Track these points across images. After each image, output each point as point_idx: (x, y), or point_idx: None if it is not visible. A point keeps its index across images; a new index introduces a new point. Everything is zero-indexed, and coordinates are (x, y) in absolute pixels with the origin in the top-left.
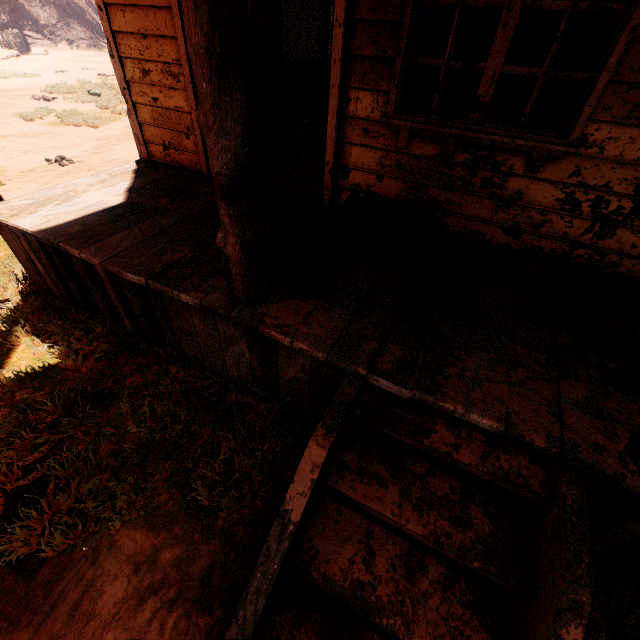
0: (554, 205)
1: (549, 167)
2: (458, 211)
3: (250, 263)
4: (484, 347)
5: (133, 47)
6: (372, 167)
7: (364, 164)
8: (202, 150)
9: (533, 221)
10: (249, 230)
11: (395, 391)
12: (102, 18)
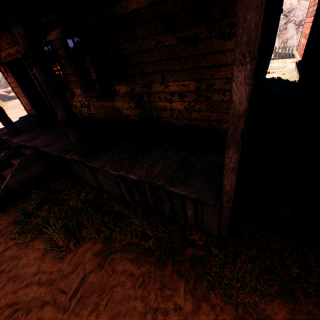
0: (80, 106)
1: (74, 98)
2: None
3: (8, 128)
4: (46, 136)
5: (16, 90)
6: None
7: None
8: (33, 109)
9: (81, 110)
10: (3, 121)
11: (22, 144)
12: (10, 85)
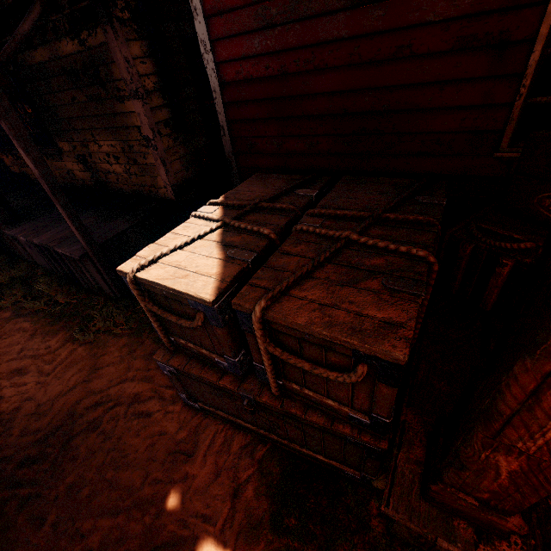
0: None
1: None
2: (29, 174)
3: None
4: None
5: None
6: (10, 165)
7: (9, 164)
8: None
9: None
10: None
11: None
12: None
